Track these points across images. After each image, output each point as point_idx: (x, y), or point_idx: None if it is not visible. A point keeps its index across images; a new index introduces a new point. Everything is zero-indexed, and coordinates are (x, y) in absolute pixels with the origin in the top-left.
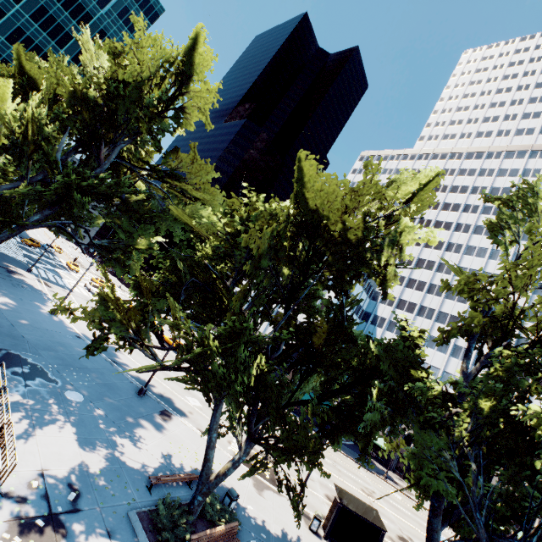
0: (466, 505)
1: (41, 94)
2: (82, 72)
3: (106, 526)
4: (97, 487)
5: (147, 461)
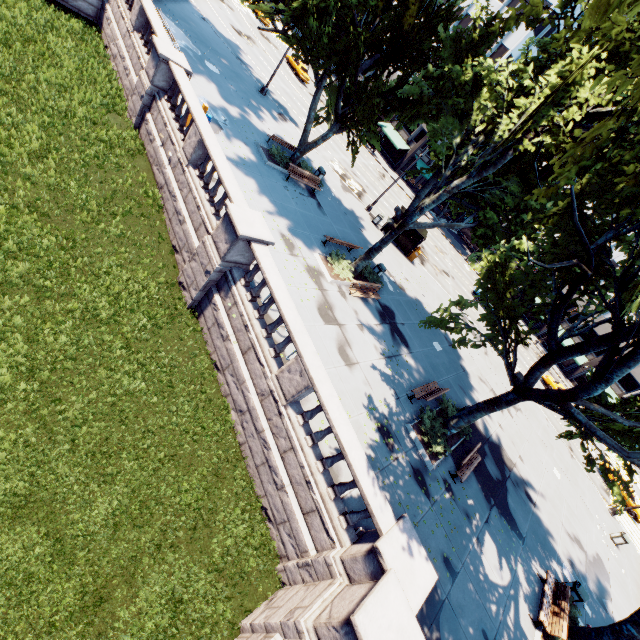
0: None
1: None
2: None
3: (243, 140)
4: (236, 124)
5: (267, 132)
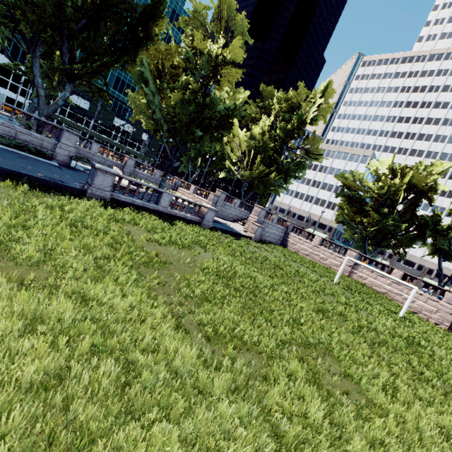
0: (448, 253)
1: (261, 128)
2: (263, 105)
3: None
4: None
5: None
